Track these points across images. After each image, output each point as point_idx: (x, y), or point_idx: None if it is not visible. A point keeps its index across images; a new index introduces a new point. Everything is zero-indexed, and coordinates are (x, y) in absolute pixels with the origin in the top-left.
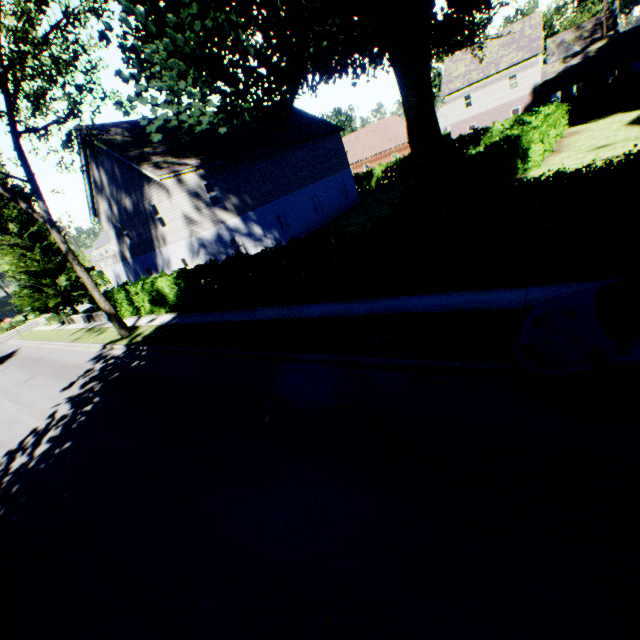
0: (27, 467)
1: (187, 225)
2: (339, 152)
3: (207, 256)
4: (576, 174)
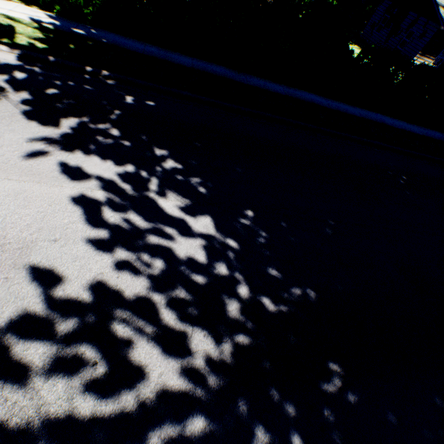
0: (232, 249)
1: None
2: None
3: None
4: None
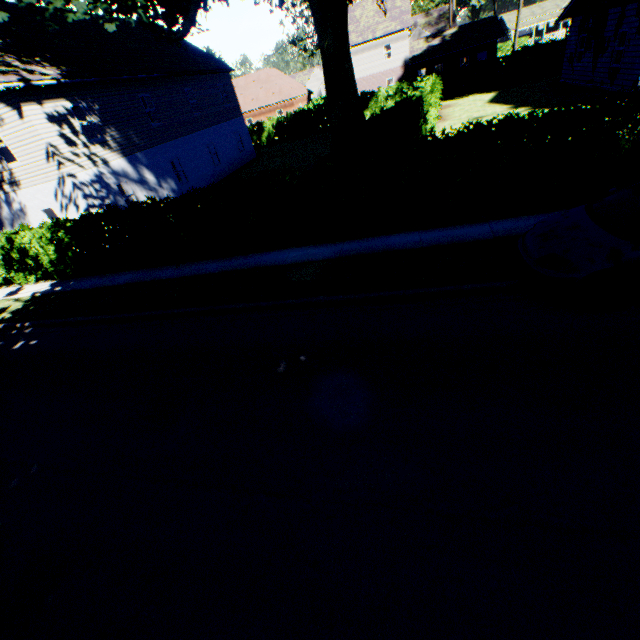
0: None
1: (54, 161)
2: (231, 96)
3: (89, 205)
4: (534, 116)
